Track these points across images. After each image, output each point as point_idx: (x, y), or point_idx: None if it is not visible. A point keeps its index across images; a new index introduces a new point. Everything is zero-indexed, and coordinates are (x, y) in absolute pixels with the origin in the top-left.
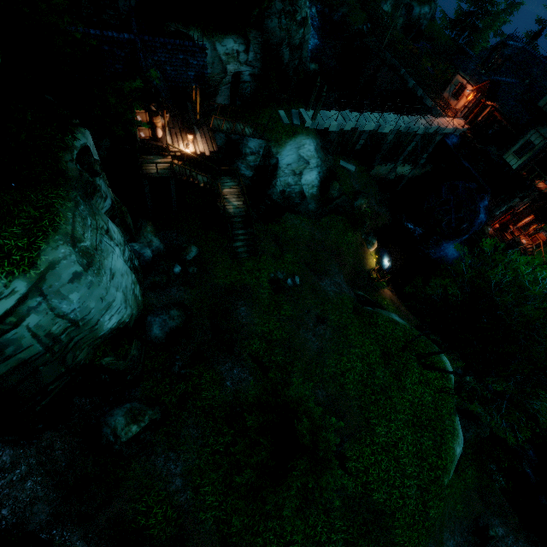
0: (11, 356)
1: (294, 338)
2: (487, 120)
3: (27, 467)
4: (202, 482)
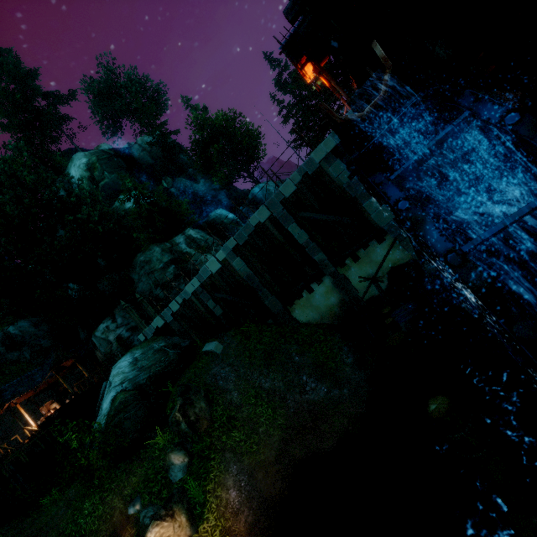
0: None
1: None
2: None
3: None
4: None
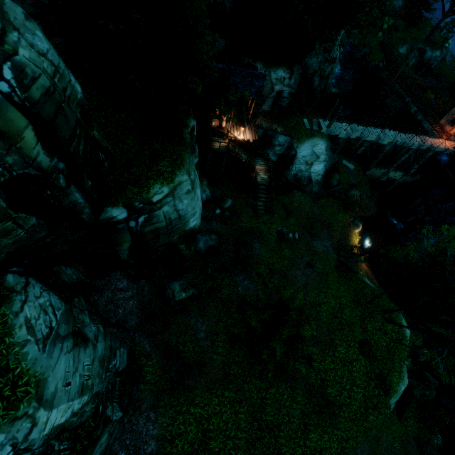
0: (154, 224)
1: (288, 272)
2: None
3: (132, 293)
4: (217, 339)
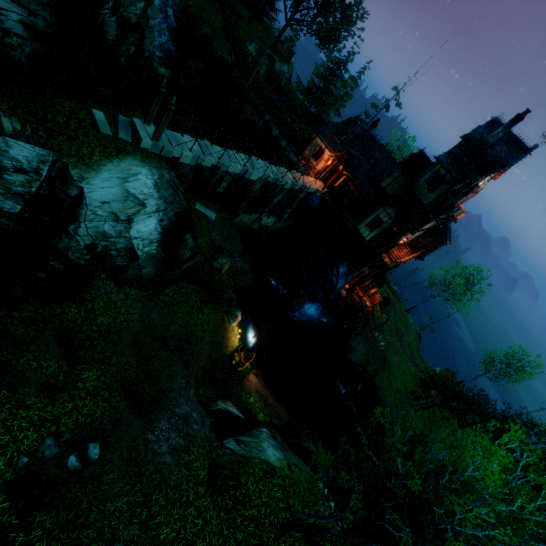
0: None
1: None
2: (343, 188)
3: None
4: None
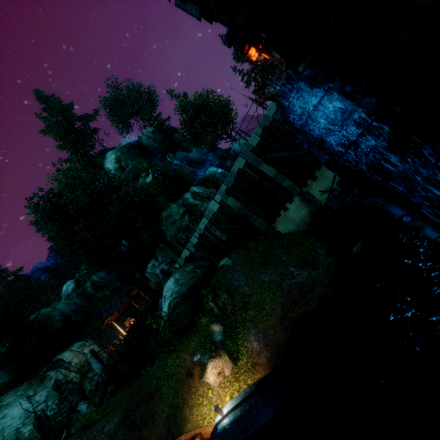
0: None
1: None
2: None
3: None
4: None
